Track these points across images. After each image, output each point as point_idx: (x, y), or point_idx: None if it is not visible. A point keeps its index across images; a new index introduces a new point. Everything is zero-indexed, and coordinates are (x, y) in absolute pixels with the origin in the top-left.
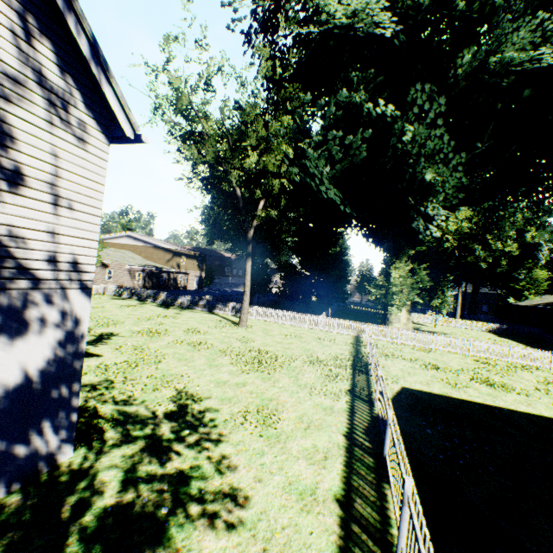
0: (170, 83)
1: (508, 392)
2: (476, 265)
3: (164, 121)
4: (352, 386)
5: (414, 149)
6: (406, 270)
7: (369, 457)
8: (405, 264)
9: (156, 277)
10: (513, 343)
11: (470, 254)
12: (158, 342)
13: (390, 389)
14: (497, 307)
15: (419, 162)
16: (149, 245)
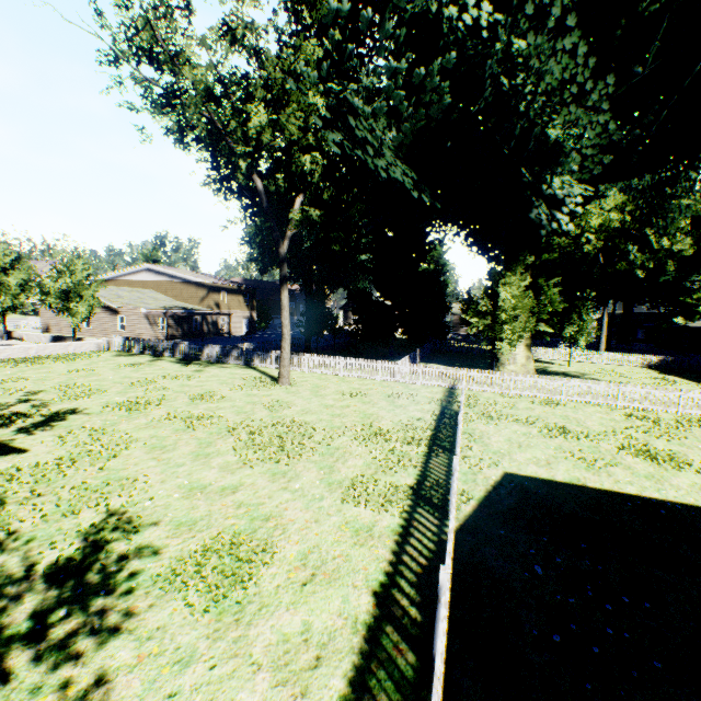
0: (122, 6)
1: (681, 470)
2: (630, 275)
3: (134, 80)
4: (419, 479)
5: (528, 82)
6: (522, 286)
7: (409, 652)
8: (521, 278)
9: (187, 323)
10: (683, 382)
11: (621, 259)
12: (137, 420)
13: (483, 479)
14: (658, 331)
15: (536, 101)
16: (176, 280)
